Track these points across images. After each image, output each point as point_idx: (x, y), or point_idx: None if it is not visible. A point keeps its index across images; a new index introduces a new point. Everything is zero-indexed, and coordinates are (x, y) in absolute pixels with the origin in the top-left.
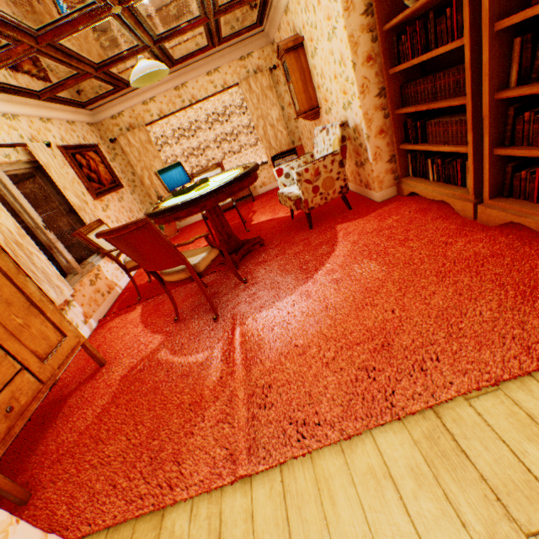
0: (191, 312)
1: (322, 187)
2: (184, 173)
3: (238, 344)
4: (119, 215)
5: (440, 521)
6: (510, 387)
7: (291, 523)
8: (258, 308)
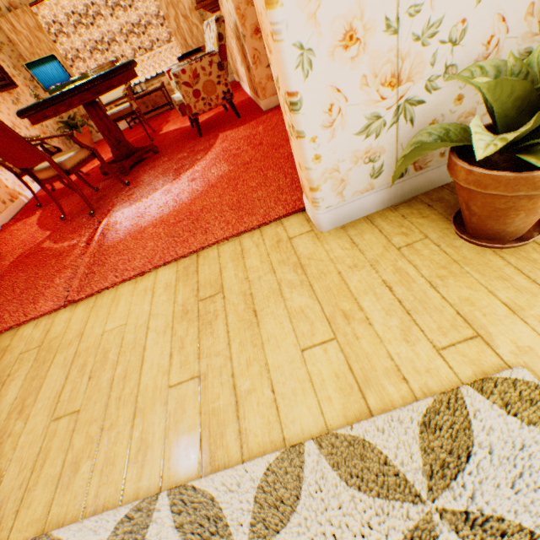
0: (80, 213)
1: (204, 92)
2: (63, 69)
3: (101, 230)
4: (15, 120)
5: (165, 303)
6: (245, 237)
7: (91, 318)
8: (130, 205)
